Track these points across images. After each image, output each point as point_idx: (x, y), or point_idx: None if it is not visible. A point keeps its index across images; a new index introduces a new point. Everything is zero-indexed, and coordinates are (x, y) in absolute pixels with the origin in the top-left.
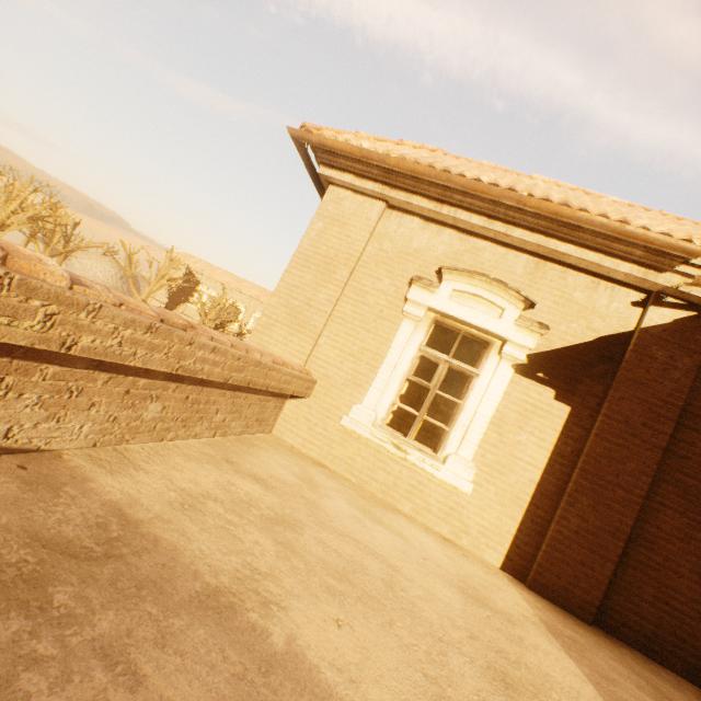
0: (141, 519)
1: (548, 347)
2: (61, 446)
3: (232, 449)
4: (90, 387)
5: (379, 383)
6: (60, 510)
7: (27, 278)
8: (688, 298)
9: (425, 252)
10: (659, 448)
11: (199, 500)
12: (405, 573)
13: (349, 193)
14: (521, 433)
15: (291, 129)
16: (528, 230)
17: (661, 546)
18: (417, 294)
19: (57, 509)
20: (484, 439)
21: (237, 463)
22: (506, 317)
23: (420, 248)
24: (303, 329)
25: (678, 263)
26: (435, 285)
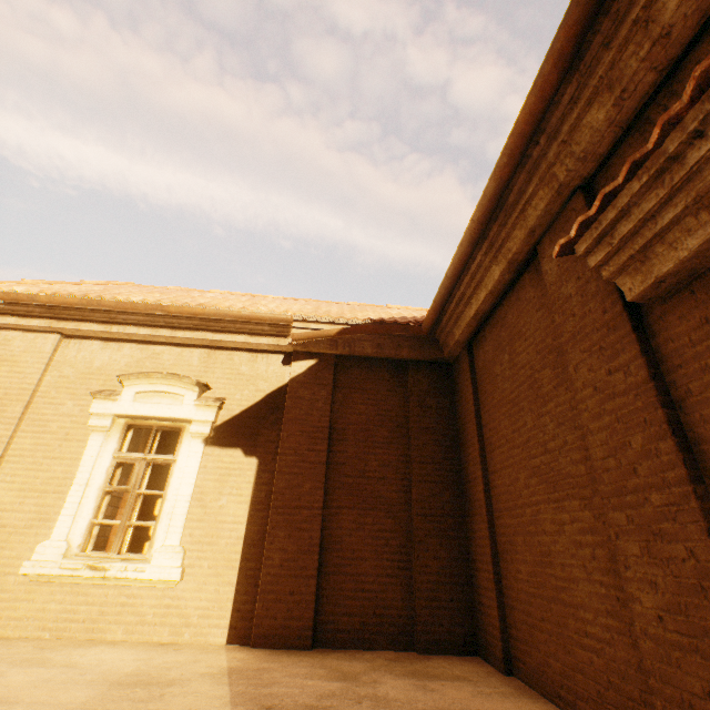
0: None
1: (230, 415)
2: None
3: None
4: None
5: (70, 508)
6: None
7: None
8: (312, 350)
9: (109, 367)
10: (323, 463)
11: None
12: (17, 698)
13: (19, 332)
14: (222, 497)
15: None
16: (188, 330)
17: (347, 542)
18: (100, 405)
19: None
20: (190, 518)
21: None
22: (187, 401)
23: (103, 365)
24: None
25: (293, 329)
26: (117, 393)
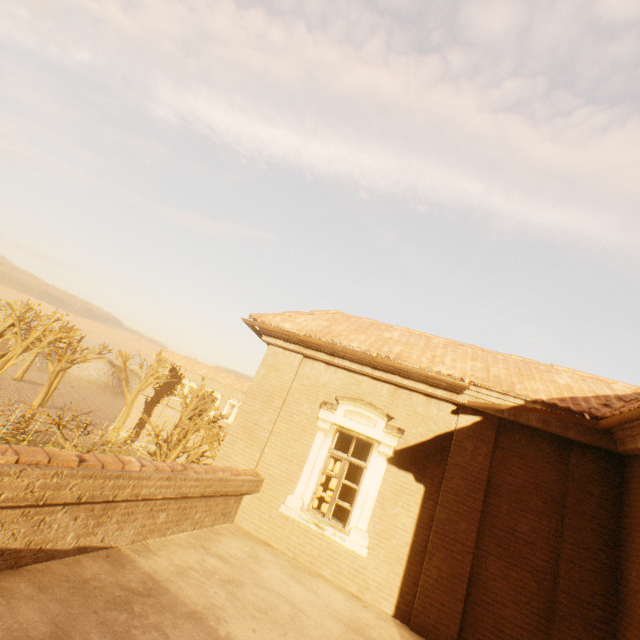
0: (160, 579)
1: (406, 444)
2: (120, 543)
3: (205, 537)
4: (137, 509)
5: (304, 478)
6: (128, 575)
7: (131, 473)
8: (478, 408)
9: (328, 385)
10: (478, 510)
11: (187, 570)
12: (307, 612)
13: (281, 349)
14: (396, 507)
15: (244, 319)
16: (384, 371)
17: (491, 584)
18: (324, 414)
19: (126, 575)
20: (374, 514)
21: (208, 547)
22: (378, 426)
23: (325, 382)
24: (254, 442)
25: (465, 389)
26: (334, 407)
